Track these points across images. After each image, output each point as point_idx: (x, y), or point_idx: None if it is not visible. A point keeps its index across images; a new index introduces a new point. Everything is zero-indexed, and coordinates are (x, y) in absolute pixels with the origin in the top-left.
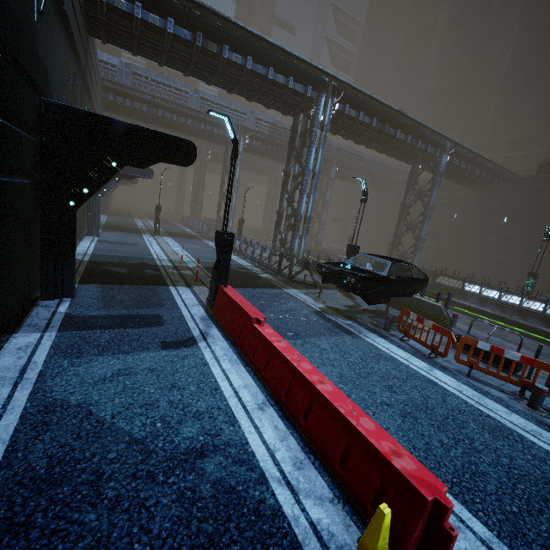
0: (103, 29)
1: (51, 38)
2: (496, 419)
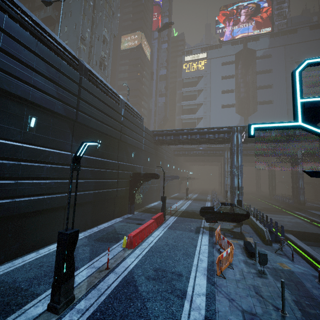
0: (158, 144)
1: (139, 157)
2: (194, 254)
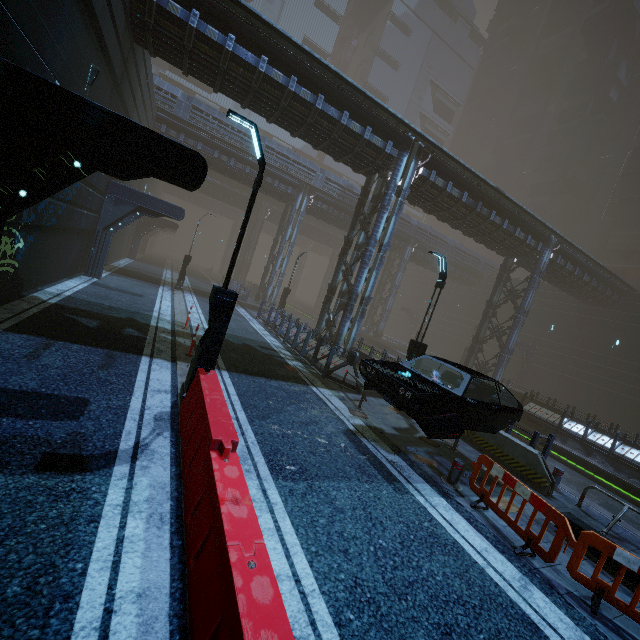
0: (150, 35)
1: (51, 4)
2: None
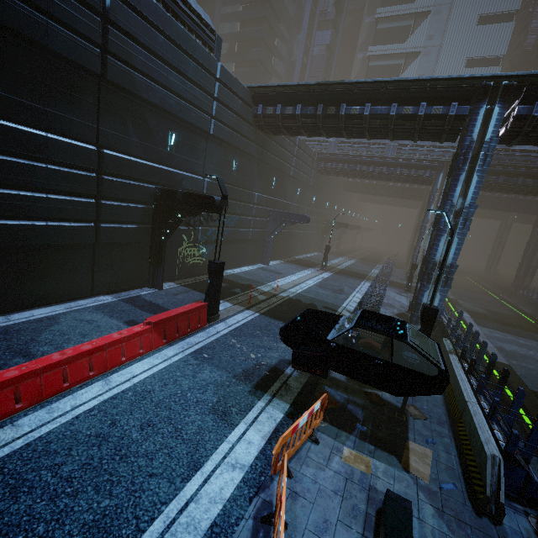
0: (265, 129)
1: (197, 152)
2: None
